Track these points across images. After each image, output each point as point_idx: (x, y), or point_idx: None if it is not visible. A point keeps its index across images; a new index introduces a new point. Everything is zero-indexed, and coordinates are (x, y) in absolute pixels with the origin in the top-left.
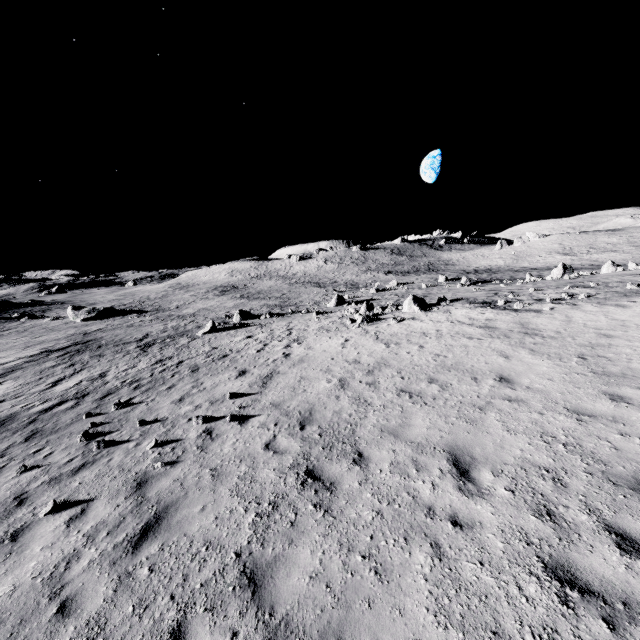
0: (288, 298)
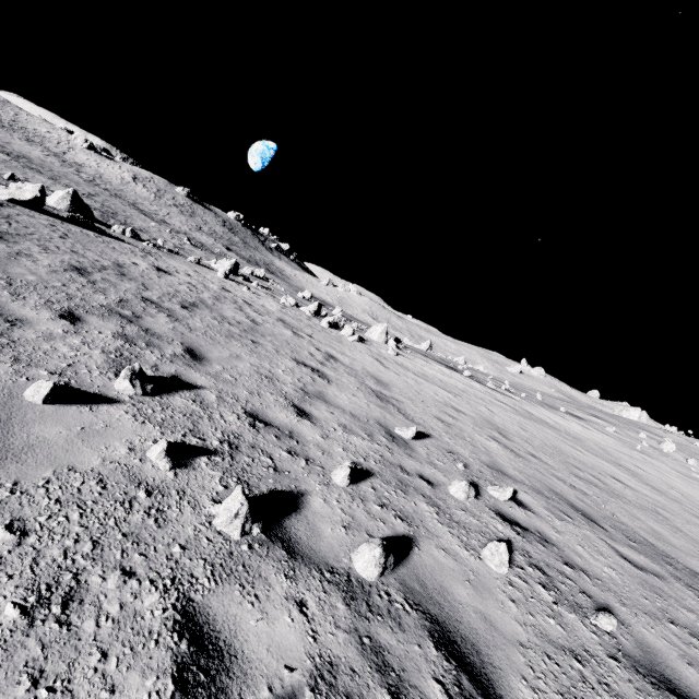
0: (112, 209)
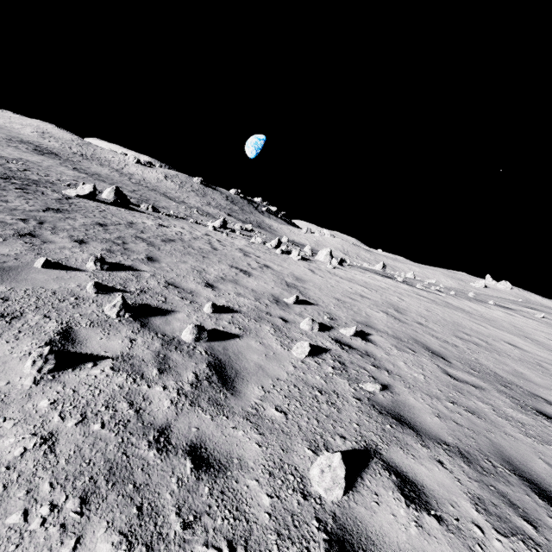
0: (146, 197)
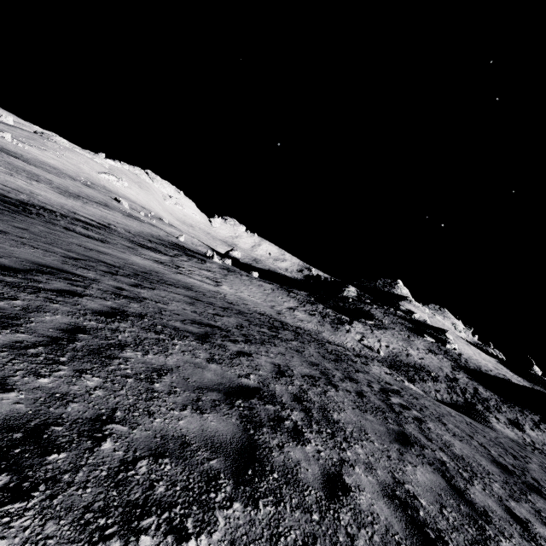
0: None
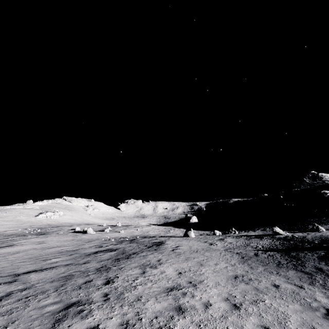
0: None
